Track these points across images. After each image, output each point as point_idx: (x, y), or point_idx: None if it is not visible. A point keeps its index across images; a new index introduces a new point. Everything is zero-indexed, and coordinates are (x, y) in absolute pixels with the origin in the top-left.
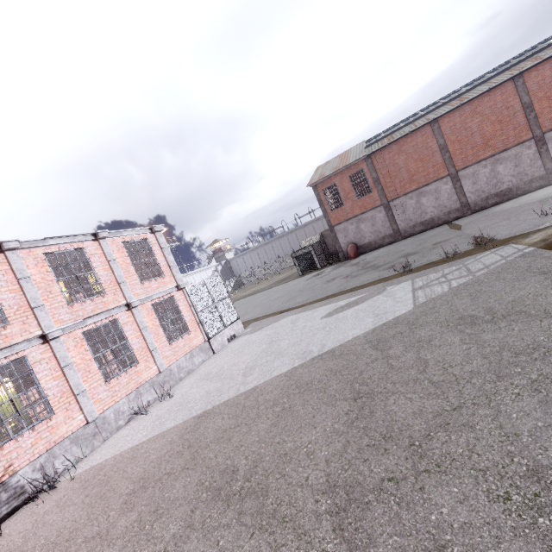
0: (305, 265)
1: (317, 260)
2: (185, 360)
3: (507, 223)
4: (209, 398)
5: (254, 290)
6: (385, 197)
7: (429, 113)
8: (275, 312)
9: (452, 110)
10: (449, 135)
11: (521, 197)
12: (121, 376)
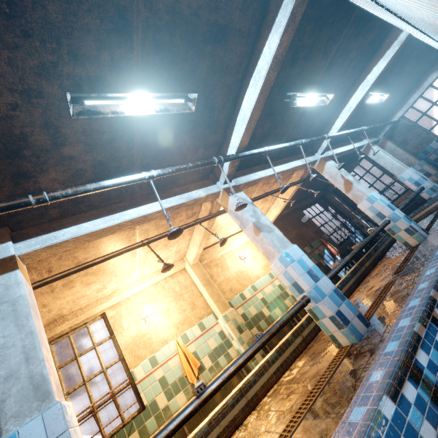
0: None
1: None
2: None
3: None
4: None
5: None
6: None
7: None
8: None
9: None
10: None
11: None
12: None
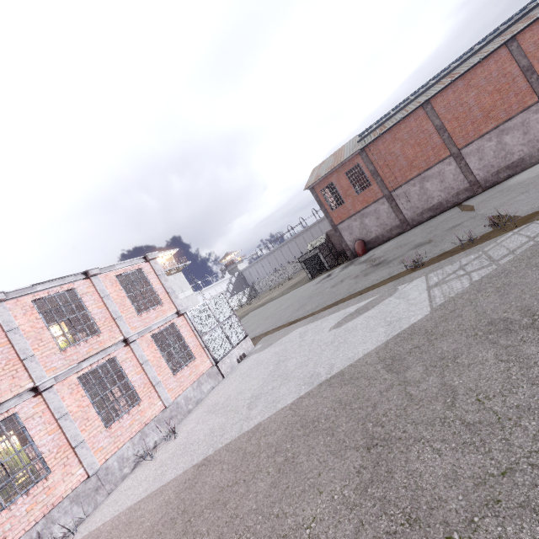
0: (314, 267)
1: (325, 261)
2: (193, 389)
3: (526, 197)
4: (212, 438)
5: (267, 298)
6: (386, 189)
7: (419, 96)
8: (285, 324)
9: (443, 89)
10: (445, 114)
11: (537, 166)
12: (123, 418)
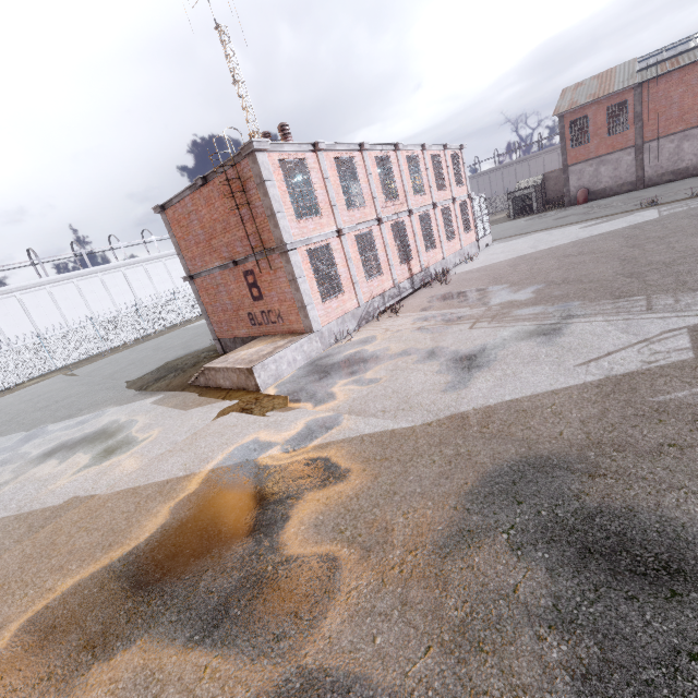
0: (516, 210)
1: (536, 203)
2: (469, 247)
3: None
4: (514, 255)
5: None
6: (641, 138)
7: None
8: (515, 235)
9: None
10: None
11: None
12: (450, 242)
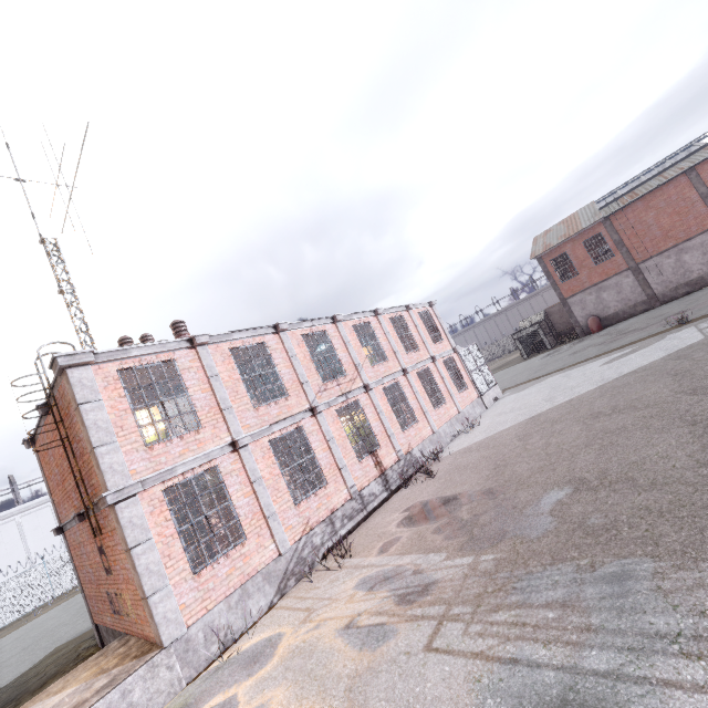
0: (527, 348)
1: (546, 339)
2: (470, 408)
3: None
4: (525, 414)
5: None
6: (632, 260)
7: (681, 161)
8: (528, 380)
9: None
10: None
11: None
12: (440, 408)
